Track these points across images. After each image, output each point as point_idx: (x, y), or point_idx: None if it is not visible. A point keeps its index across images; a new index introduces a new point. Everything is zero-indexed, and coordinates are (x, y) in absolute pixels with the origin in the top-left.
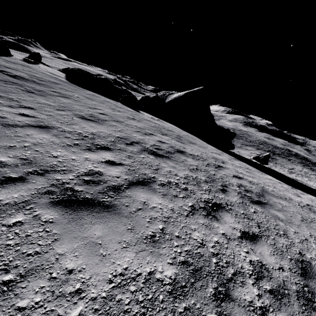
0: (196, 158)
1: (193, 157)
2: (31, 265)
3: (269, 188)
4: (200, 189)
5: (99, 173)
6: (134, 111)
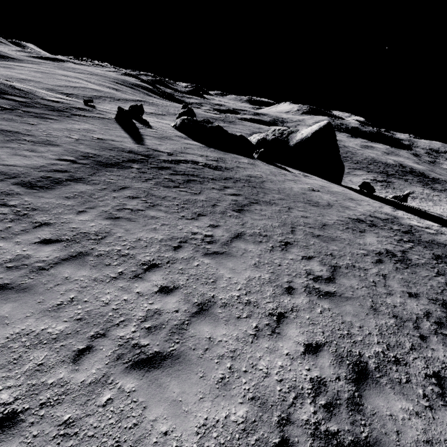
0: (390, 221)
1: (388, 221)
2: (428, 284)
3: (445, 236)
4: (423, 247)
5: (387, 249)
6: (291, 174)
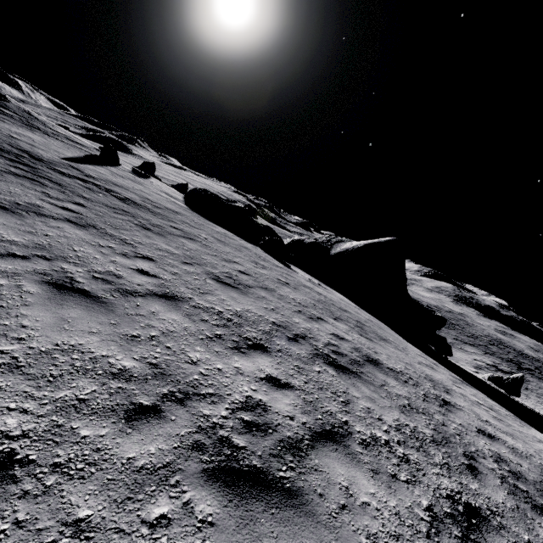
0: (401, 378)
1: (396, 375)
2: None
3: None
4: (431, 461)
5: (262, 406)
6: (284, 267)
